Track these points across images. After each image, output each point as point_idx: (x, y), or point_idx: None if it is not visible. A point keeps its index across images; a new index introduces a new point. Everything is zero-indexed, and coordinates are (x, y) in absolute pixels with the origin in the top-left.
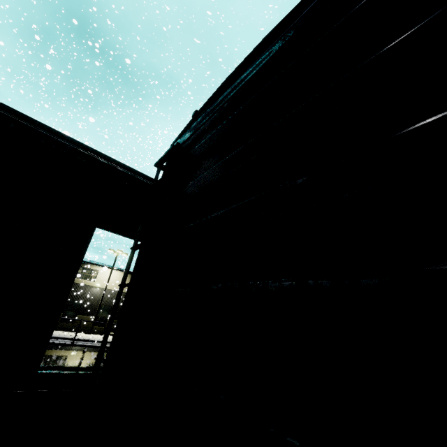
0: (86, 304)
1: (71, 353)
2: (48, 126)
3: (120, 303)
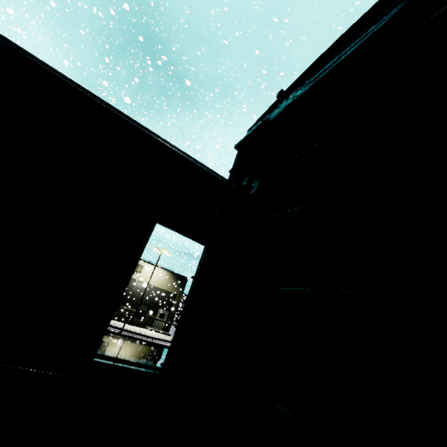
0: (130, 296)
1: (121, 343)
2: (124, 114)
3: (159, 300)
